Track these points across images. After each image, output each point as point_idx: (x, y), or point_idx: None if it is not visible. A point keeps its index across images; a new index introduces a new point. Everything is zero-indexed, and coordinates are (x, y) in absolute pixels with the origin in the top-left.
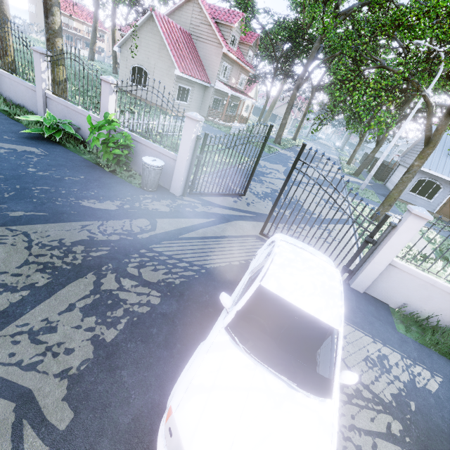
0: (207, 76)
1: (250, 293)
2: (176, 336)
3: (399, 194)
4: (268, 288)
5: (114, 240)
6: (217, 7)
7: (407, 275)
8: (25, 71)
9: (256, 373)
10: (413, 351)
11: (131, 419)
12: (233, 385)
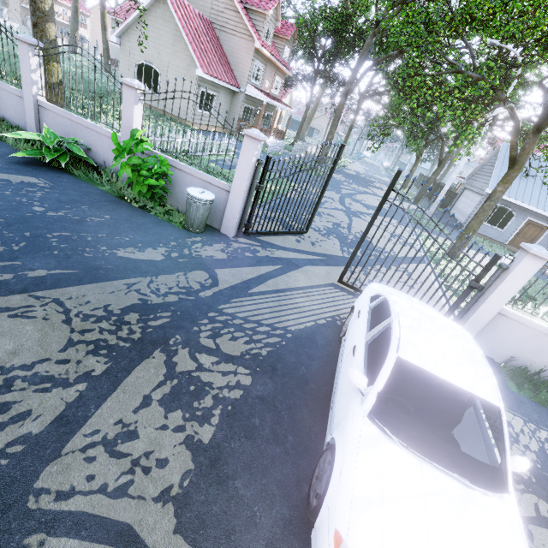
0: (236, 78)
1: (389, 368)
2: (284, 425)
3: (479, 225)
4: (409, 360)
5: (173, 302)
6: None
7: (517, 325)
8: (5, 69)
9: (425, 473)
10: (533, 413)
11: (265, 545)
12: (405, 493)
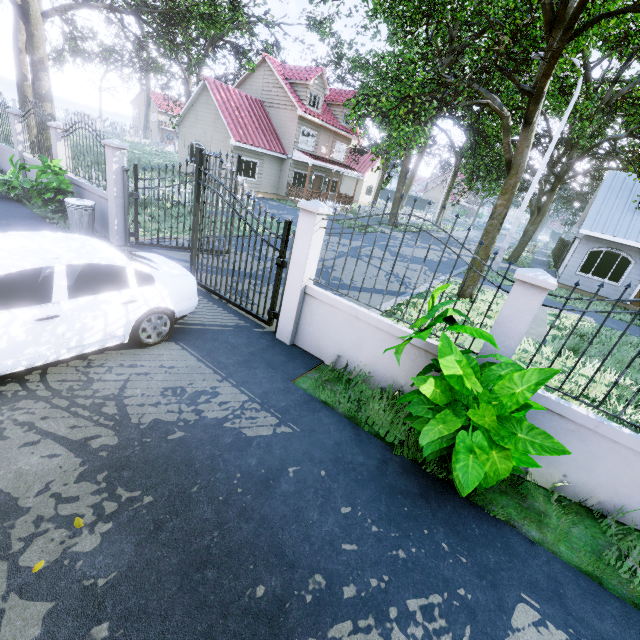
0: (283, 146)
1: None
2: None
3: (486, 252)
4: None
5: None
6: (293, 67)
7: (328, 308)
8: (11, 138)
9: None
10: (285, 401)
11: None
12: None
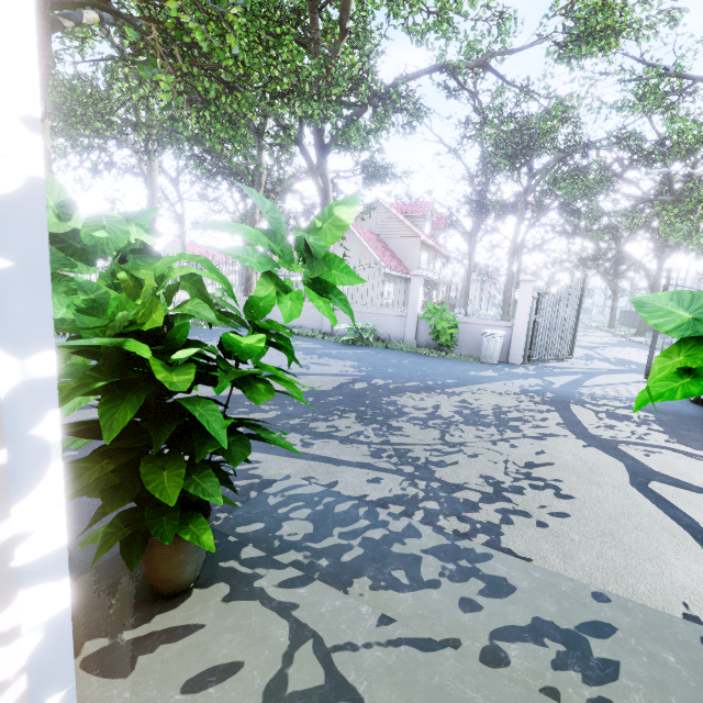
0: (407, 268)
1: None
2: None
3: None
4: None
5: (542, 389)
6: (401, 203)
7: None
8: None
9: None
10: None
11: None
12: None
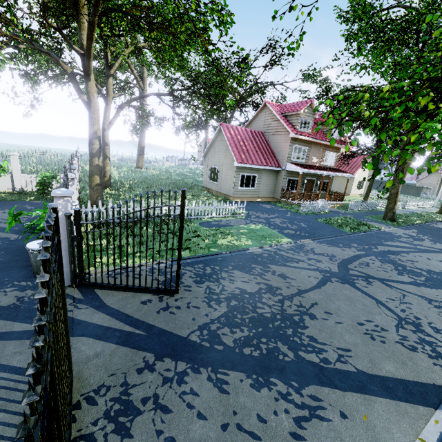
0: (278, 161)
1: None
2: None
3: None
4: None
5: None
6: (287, 104)
7: None
8: None
9: None
10: None
11: None
12: None
